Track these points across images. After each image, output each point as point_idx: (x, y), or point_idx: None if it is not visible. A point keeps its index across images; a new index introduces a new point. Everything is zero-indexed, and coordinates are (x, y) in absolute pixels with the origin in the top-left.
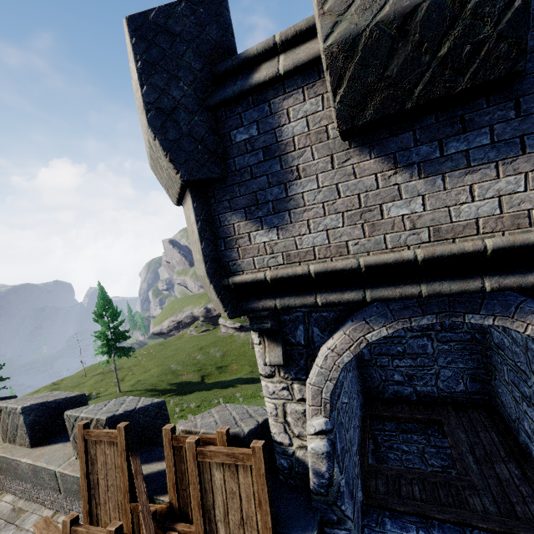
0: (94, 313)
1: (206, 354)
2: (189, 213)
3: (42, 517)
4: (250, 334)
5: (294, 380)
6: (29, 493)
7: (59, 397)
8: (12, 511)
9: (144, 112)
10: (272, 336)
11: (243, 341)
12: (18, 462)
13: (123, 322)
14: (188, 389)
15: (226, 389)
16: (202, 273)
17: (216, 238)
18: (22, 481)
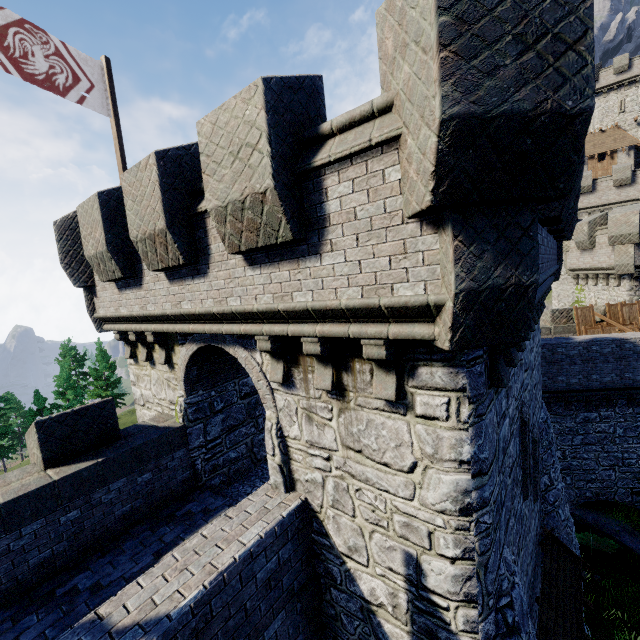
0: None
1: None
2: (628, 249)
3: None
4: None
5: (637, 290)
6: None
7: None
8: None
9: (638, 229)
10: (636, 279)
11: None
12: None
13: None
14: None
15: None
16: (628, 262)
17: (635, 255)
18: None
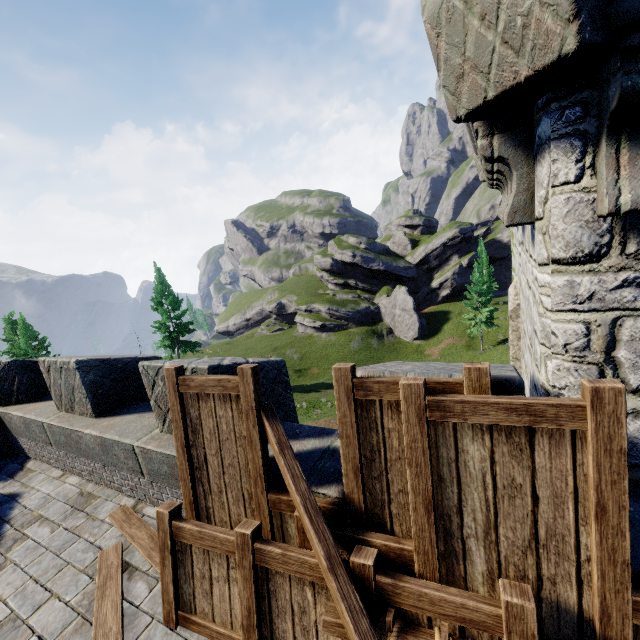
0: (152, 300)
1: (281, 355)
2: None
3: (121, 506)
4: (333, 335)
5: None
6: (99, 475)
7: (126, 356)
8: (80, 496)
9: None
10: None
11: (324, 343)
12: (80, 434)
13: (185, 312)
14: None
15: (308, 393)
16: None
17: None
18: (87, 459)
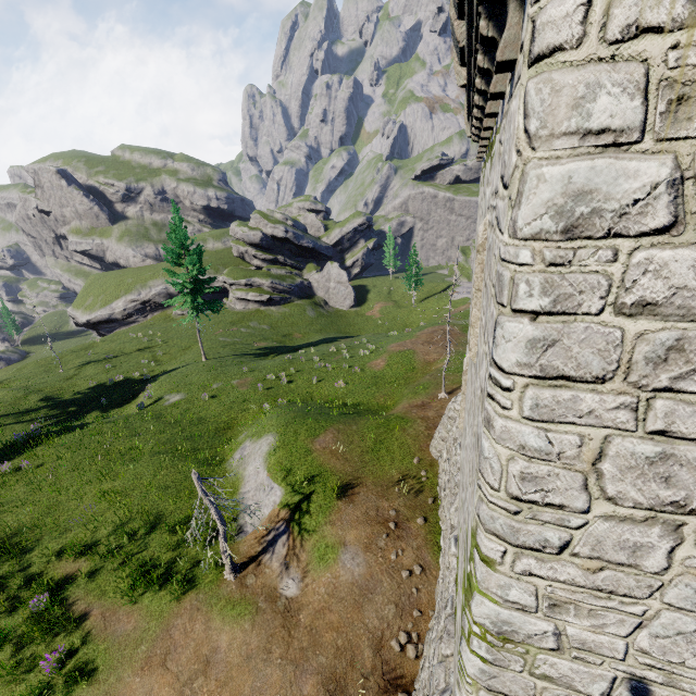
0: (167, 249)
1: (249, 327)
2: None
3: None
4: (283, 307)
5: None
6: None
7: None
8: None
9: None
10: None
11: (281, 314)
12: None
13: (201, 267)
14: (288, 349)
15: (333, 343)
16: None
17: None
18: None
